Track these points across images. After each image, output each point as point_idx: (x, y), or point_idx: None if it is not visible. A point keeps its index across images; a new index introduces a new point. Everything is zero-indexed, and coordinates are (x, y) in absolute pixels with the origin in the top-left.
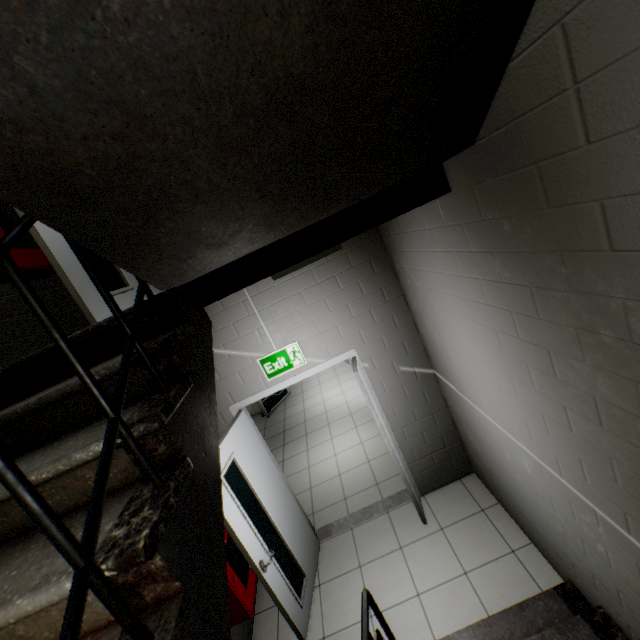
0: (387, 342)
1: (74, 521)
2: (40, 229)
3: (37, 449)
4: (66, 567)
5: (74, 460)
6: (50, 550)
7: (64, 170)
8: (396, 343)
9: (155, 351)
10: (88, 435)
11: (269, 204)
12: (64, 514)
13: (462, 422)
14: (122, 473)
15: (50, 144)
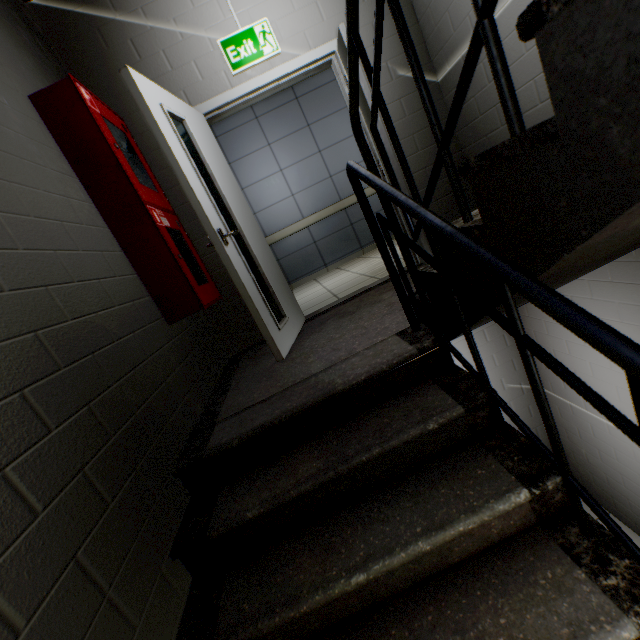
0: (497, 360)
1: (502, 567)
2: (237, 269)
3: (377, 494)
4: (589, 616)
5: (497, 511)
6: (521, 598)
7: (573, 263)
8: (505, 360)
9: (488, 400)
10: (462, 483)
11: (596, 264)
12: (466, 559)
13: (573, 435)
14: (520, 520)
15: (599, 247)
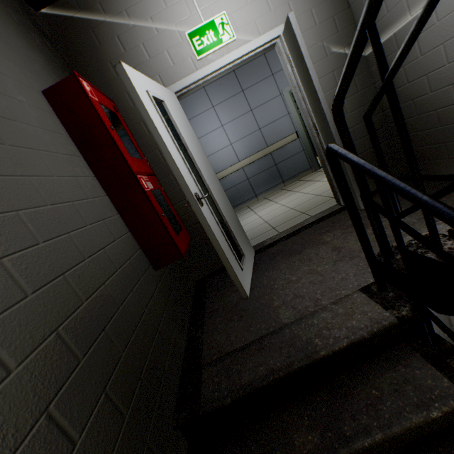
0: None
1: None
2: (210, 225)
3: None
4: None
5: None
6: None
7: None
8: None
9: None
10: None
11: None
12: None
13: None
14: None
15: None
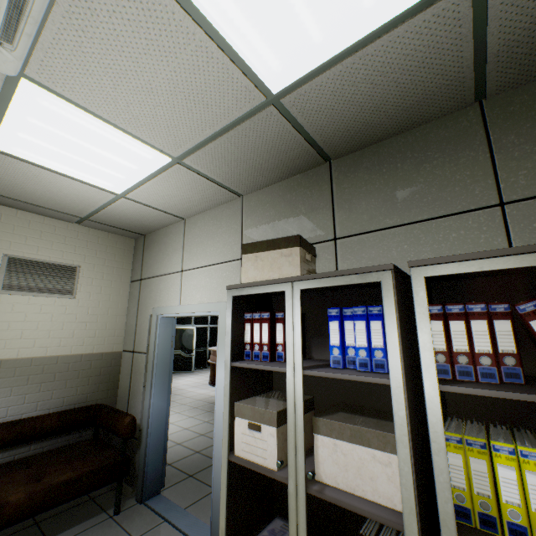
0: None
1: None
2: None
3: None
4: None
5: None
6: None
7: None
8: None
9: None
10: None
11: None
12: None
13: None
14: None
15: None
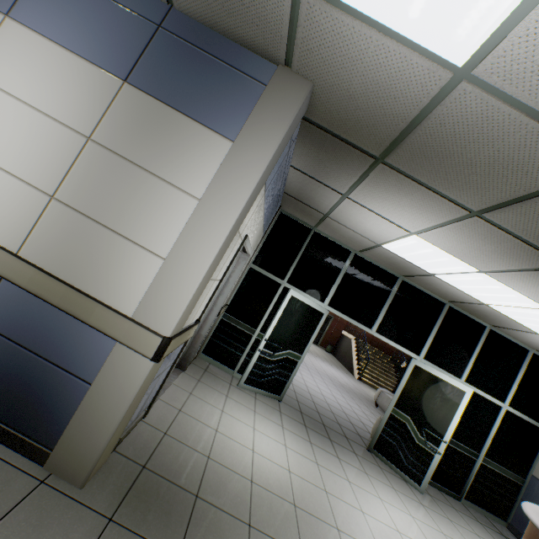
0: None
1: None
2: None
3: None
4: None
5: None
6: None
7: None
8: None
9: None
10: None
11: None
12: None
13: None
14: None
15: None
